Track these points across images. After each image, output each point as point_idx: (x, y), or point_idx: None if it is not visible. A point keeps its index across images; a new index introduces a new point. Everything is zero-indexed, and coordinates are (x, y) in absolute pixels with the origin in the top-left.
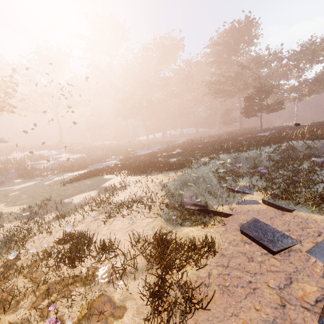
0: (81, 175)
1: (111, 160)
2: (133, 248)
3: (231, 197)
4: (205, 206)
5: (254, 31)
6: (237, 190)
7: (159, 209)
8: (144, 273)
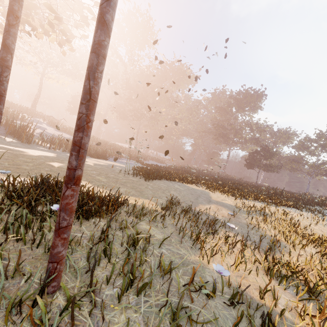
0: (148, 171)
1: (122, 159)
2: None
3: None
4: None
5: (259, 103)
6: None
7: None
8: None
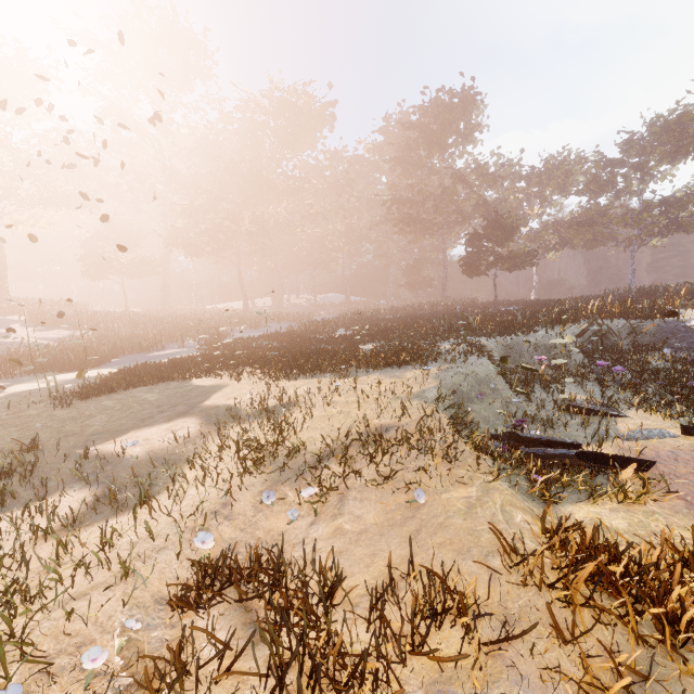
0: (114, 377)
1: (168, 348)
2: (519, 589)
3: (589, 425)
4: (581, 446)
5: (476, 117)
6: (589, 409)
7: (471, 458)
8: (681, 688)
